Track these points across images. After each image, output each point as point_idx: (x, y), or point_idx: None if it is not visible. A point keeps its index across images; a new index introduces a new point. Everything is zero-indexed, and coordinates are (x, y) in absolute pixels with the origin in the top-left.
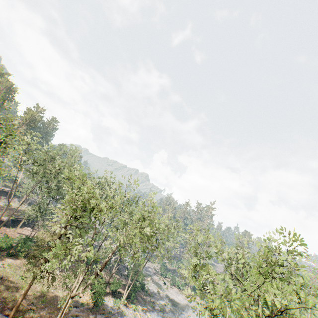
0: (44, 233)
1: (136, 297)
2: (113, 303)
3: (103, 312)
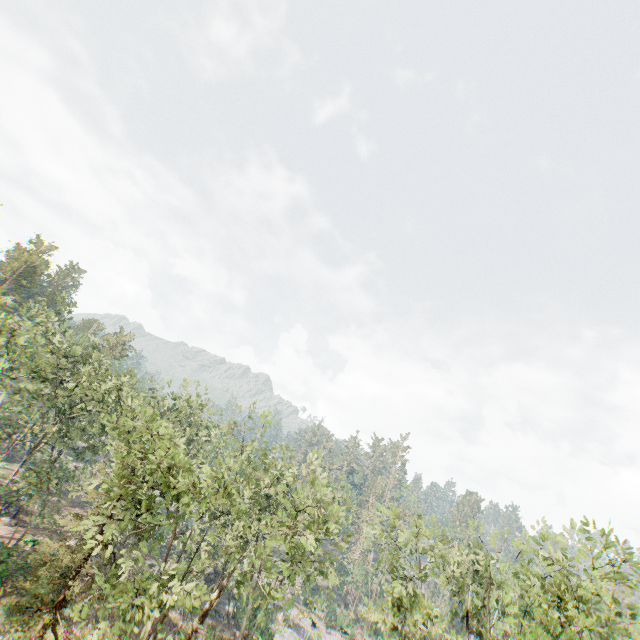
0: (57, 545)
1: None
2: None
3: None
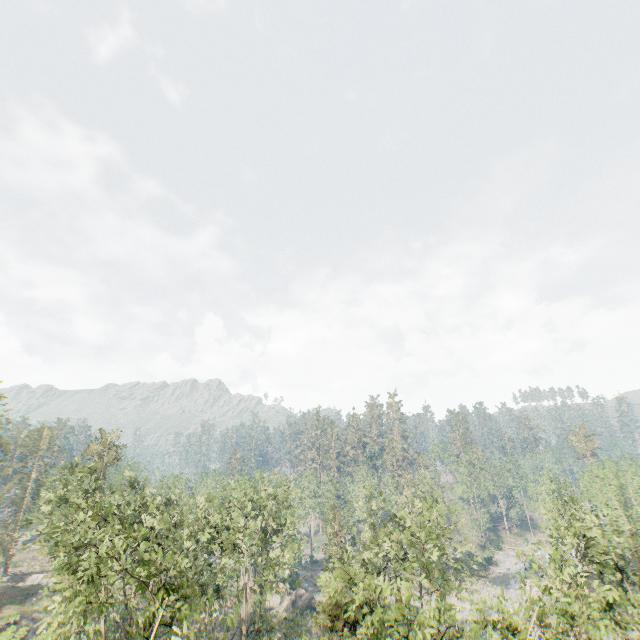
0: None
1: None
2: None
3: None
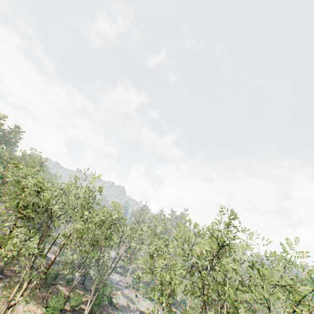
0: None
1: (101, 312)
2: None
3: None
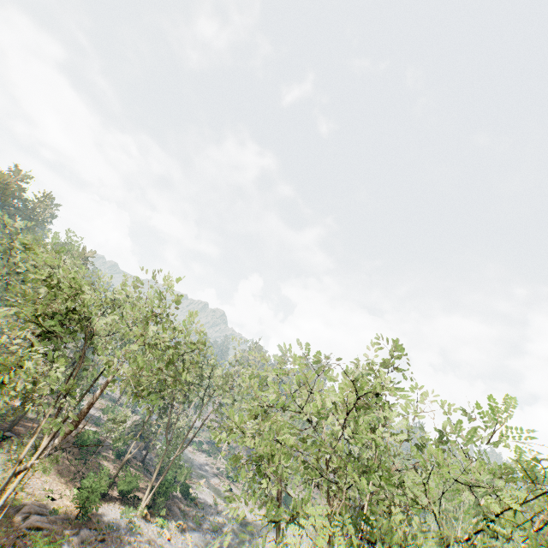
0: None
1: (169, 507)
2: (119, 515)
3: (95, 526)
